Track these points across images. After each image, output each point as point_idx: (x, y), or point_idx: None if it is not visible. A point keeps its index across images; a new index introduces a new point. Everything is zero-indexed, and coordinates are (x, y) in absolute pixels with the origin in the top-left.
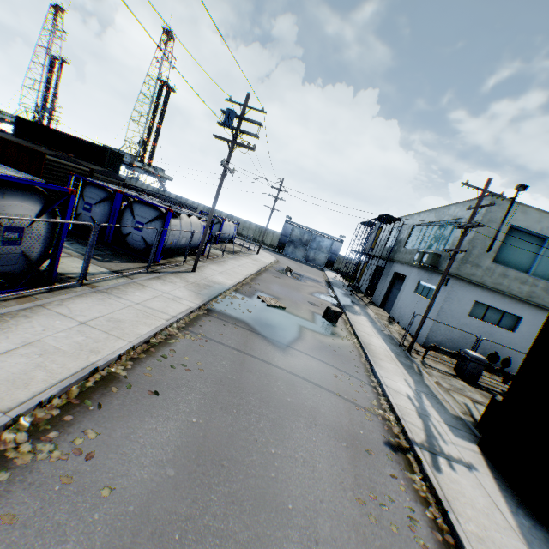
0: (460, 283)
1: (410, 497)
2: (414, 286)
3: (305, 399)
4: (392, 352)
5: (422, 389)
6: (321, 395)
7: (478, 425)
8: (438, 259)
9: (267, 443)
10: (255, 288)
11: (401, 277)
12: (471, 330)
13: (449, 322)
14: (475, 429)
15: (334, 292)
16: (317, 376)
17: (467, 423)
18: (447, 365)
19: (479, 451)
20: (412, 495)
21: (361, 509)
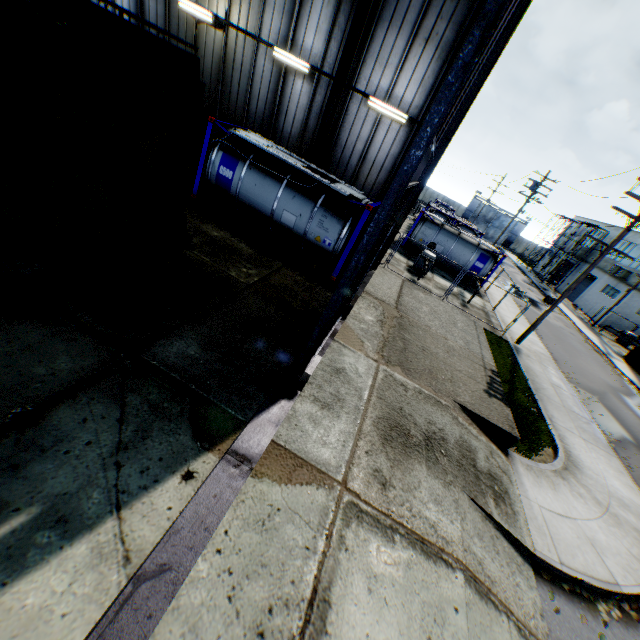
0: (637, 294)
1: (602, 359)
2: (601, 288)
3: (565, 333)
4: (583, 325)
5: (601, 341)
6: (568, 333)
7: (624, 356)
8: (628, 275)
9: (565, 339)
10: (501, 277)
11: (590, 277)
12: (633, 322)
13: (620, 315)
14: (622, 357)
15: (530, 279)
16: (562, 327)
17: (619, 355)
18: (611, 337)
19: (622, 360)
20: (602, 359)
21: (592, 356)
